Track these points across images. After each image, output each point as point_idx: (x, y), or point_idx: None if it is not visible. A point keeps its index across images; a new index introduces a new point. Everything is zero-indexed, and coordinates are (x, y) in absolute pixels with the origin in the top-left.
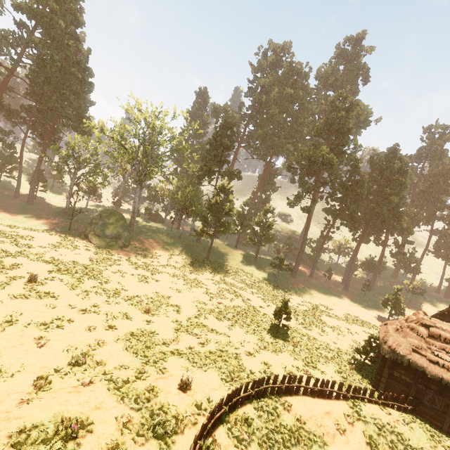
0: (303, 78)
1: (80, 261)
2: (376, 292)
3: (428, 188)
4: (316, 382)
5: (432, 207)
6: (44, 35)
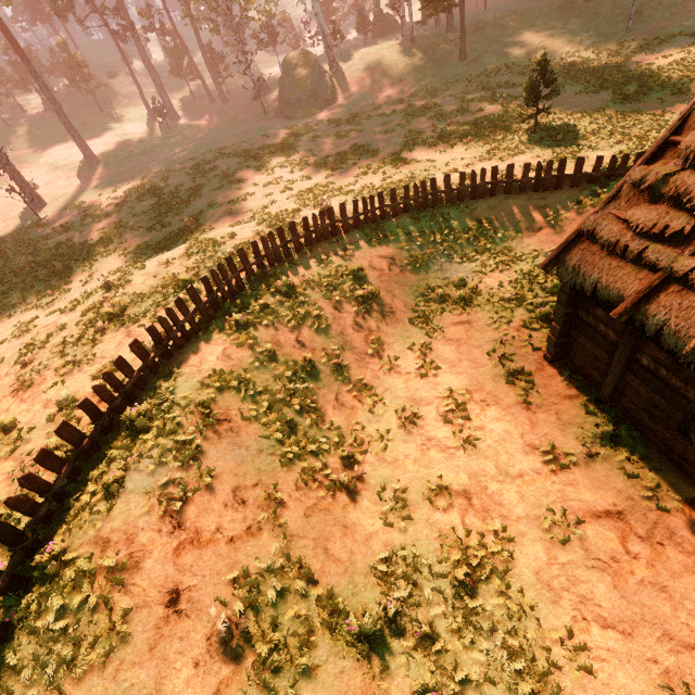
0: None
1: (270, 143)
2: None
3: None
4: (525, 170)
5: None
6: None
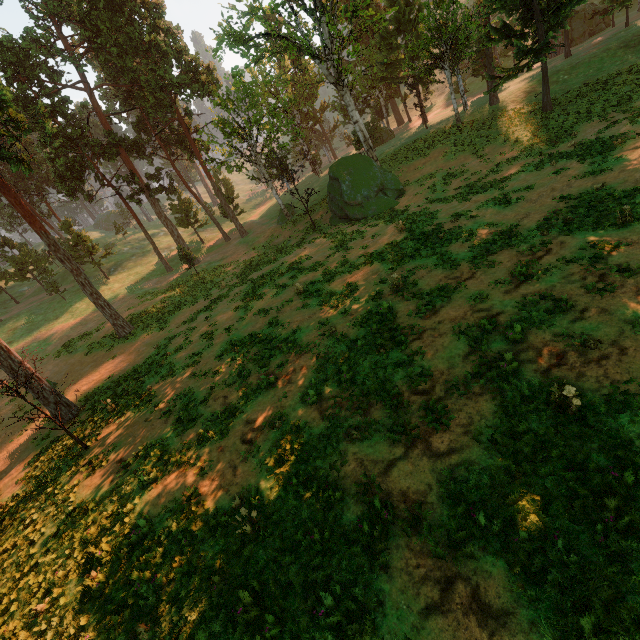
0: None
1: (392, 239)
2: None
3: None
4: None
5: None
6: None
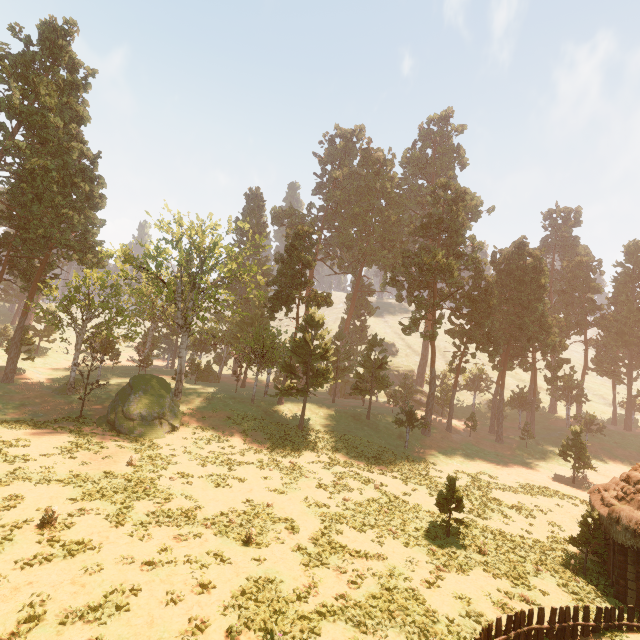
0: (388, 167)
1: (115, 469)
2: (539, 438)
3: (568, 286)
4: (553, 614)
5: (580, 310)
6: (31, 138)
